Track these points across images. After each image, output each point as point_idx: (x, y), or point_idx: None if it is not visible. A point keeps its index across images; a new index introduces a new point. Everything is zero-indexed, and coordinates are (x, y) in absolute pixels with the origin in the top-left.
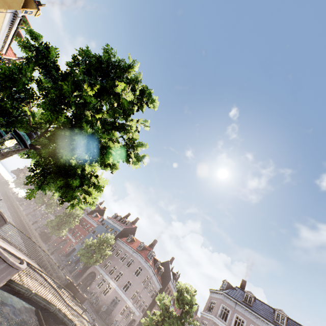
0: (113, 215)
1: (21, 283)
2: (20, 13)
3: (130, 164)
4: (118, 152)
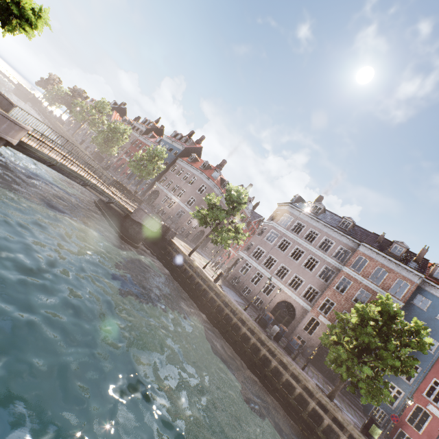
0: (172, 133)
1: (41, 151)
2: None
3: None
4: None
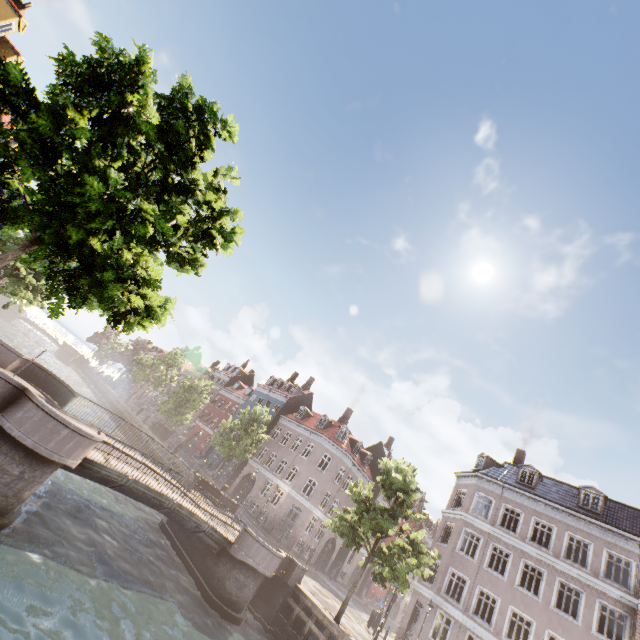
0: (268, 380)
1: (108, 466)
2: None
3: (219, 251)
4: (190, 232)
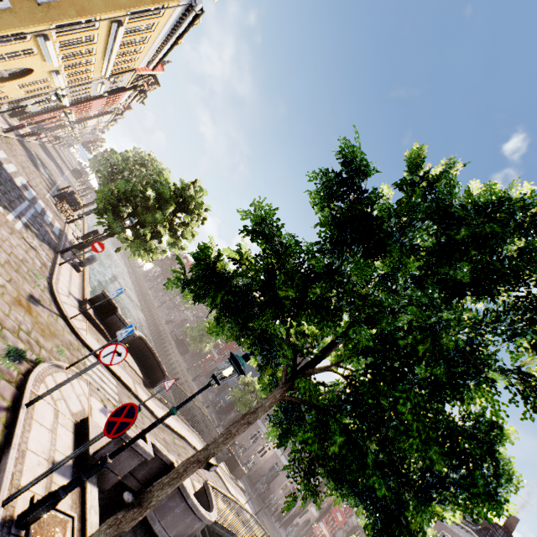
0: None
1: None
2: (200, 3)
3: None
4: None
